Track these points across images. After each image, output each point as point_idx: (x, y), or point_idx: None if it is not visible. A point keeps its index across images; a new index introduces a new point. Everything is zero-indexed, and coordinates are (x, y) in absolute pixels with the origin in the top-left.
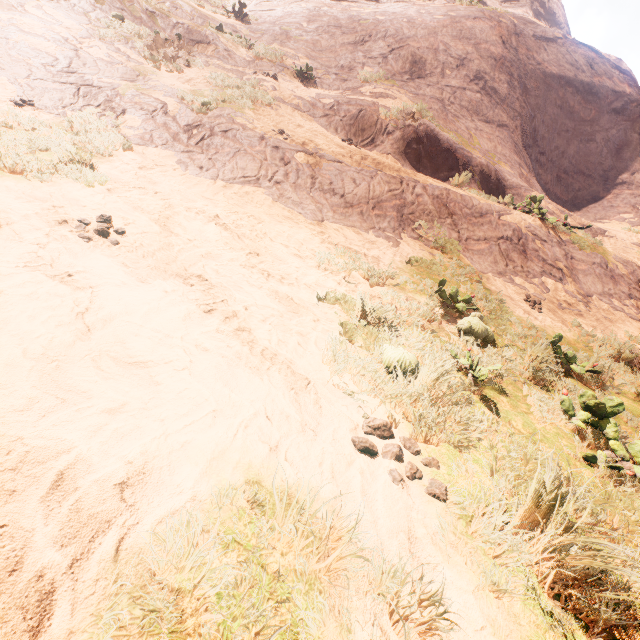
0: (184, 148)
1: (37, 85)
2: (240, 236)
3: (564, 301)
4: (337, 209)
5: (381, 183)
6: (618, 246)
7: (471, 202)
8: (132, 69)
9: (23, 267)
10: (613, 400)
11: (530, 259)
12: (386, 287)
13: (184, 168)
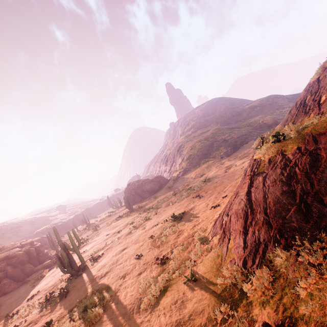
0: None
1: None
2: None
3: None
4: None
5: None
6: None
7: None
8: None
9: None
10: None
11: None
12: None
13: None
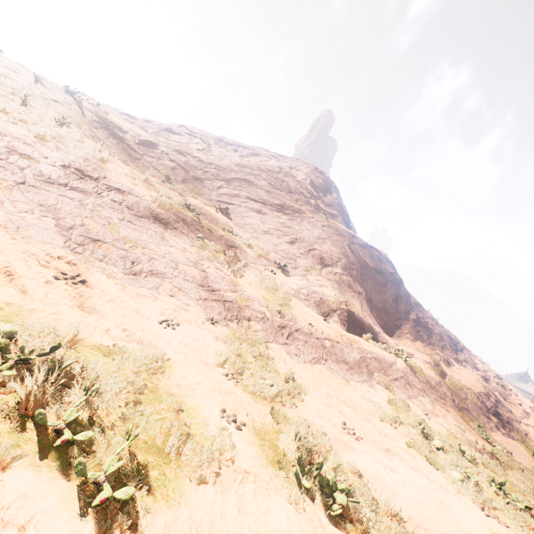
0: (282, 341)
1: (207, 304)
2: (353, 409)
3: (430, 409)
4: (348, 371)
5: (357, 353)
6: (421, 364)
7: (386, 358)
8: (230, 281)
9: (383, 467)
10: (503, 479)
11: (412, 387)
12: (400, 425)
13: (291, 356)
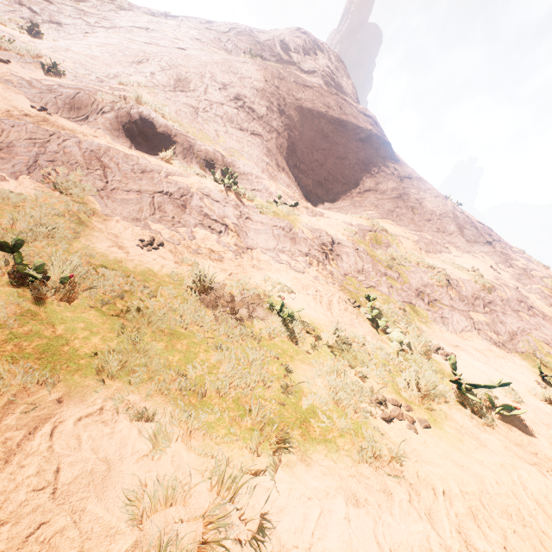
0: None
1: None
2: None
3: (208, 248)
4: None
5: (23, 132)
6: (330, 223)
7: (136, 161)
8: None
9: None
10: None
11: (188, 212)
12: None
13: None
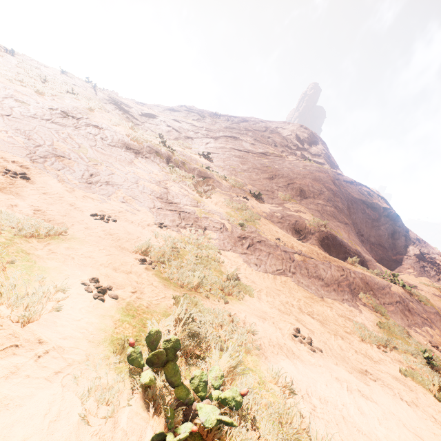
0: (241, 251)
1: (160, 212)
2: (320, 322)
3: None
4: (324, 288)
5: (335, 271)
6: (428, 296)
7: (375, 280)
8: (193, 199)
9: (347, 390)
10: None
11: (413, 314)
12: (393, 351)
13: (249, 265)
